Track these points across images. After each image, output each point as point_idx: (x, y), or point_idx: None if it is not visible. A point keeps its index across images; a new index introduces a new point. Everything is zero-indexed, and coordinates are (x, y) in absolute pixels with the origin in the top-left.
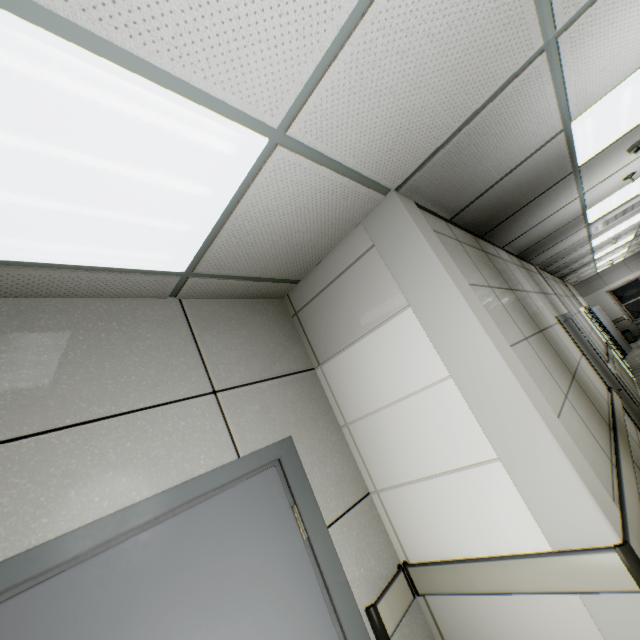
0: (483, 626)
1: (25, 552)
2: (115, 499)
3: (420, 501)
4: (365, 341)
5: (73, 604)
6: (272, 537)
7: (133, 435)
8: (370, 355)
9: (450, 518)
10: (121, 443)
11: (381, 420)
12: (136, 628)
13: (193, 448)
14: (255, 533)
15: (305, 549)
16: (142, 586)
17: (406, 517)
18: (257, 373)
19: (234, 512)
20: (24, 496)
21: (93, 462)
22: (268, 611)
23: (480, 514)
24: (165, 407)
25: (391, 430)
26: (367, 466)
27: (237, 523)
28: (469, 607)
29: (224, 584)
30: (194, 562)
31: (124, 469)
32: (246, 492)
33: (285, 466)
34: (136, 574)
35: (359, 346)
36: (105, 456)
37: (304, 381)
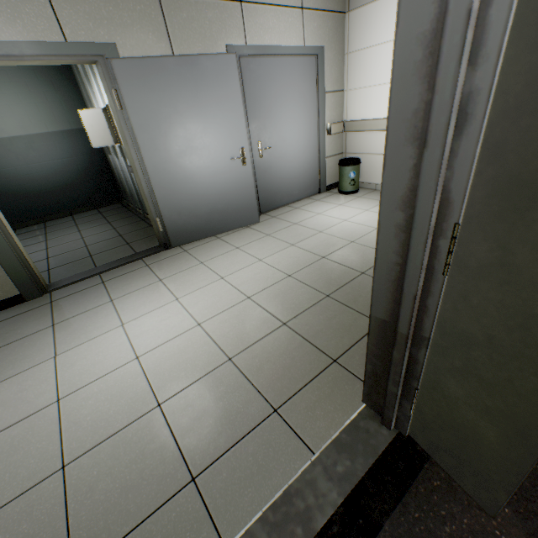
0: (360, 144)
1: (254, 46)
2: (271, 42)
3: (362, 97)
4: (378, 3)
5: (263, 68)
6: (308, 84)
7: (276, 18)
8: (376, 14)
9: (369, 105)
10: (273, 19)
11: (364, 55)
12: (274, 84)
13: (292, 34)
14: (304, 79)
15: (316, 94)
16: (276, 74)
17: (353, 103)
18: (319, 5)
19: (300, 67)
20: (252, 27)
21: (266, 24)
22: (302, 104)
23: (380, 104)
24: (285, 9)
25: (366, 61)
26: (348, 78)
27: (300, 72)
28: (359, 138)
29: (293, 88)
30: (287, 76)
31: (273, 31)
32: (304, 62)
33: (318, 60)
34: (275, 70)
35: (373, 6)
36: (269, 23)
37: (338, 20)
